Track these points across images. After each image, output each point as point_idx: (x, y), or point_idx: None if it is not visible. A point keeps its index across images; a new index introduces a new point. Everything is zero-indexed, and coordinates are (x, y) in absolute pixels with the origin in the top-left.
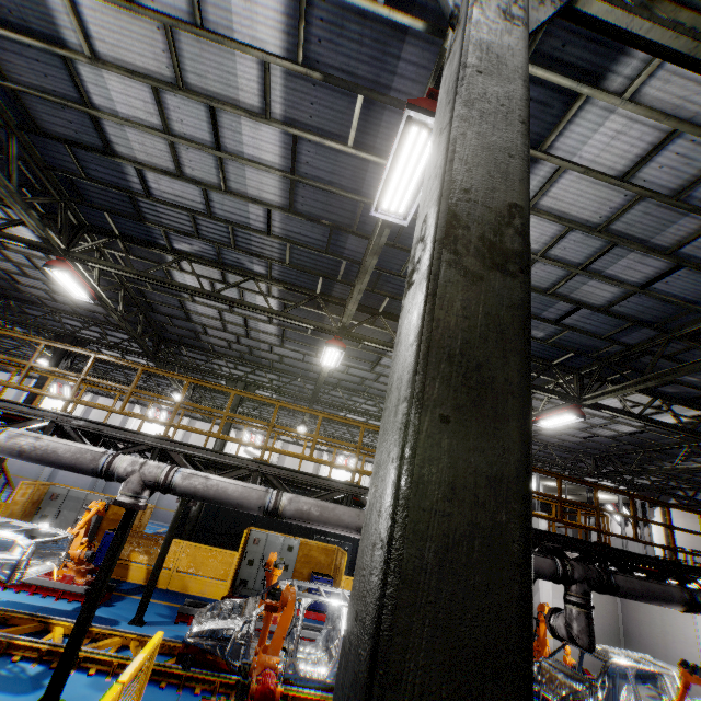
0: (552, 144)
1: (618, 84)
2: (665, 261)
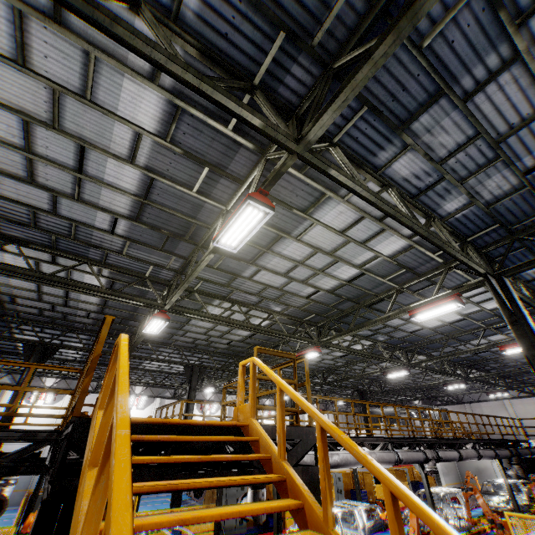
0: None
1: None
2: None
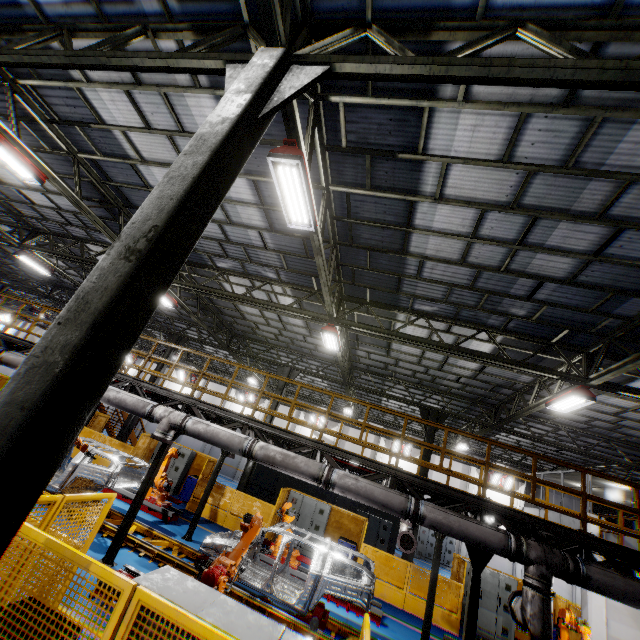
0: (426, 146)
1: (450, 92)
2: (602, 225)
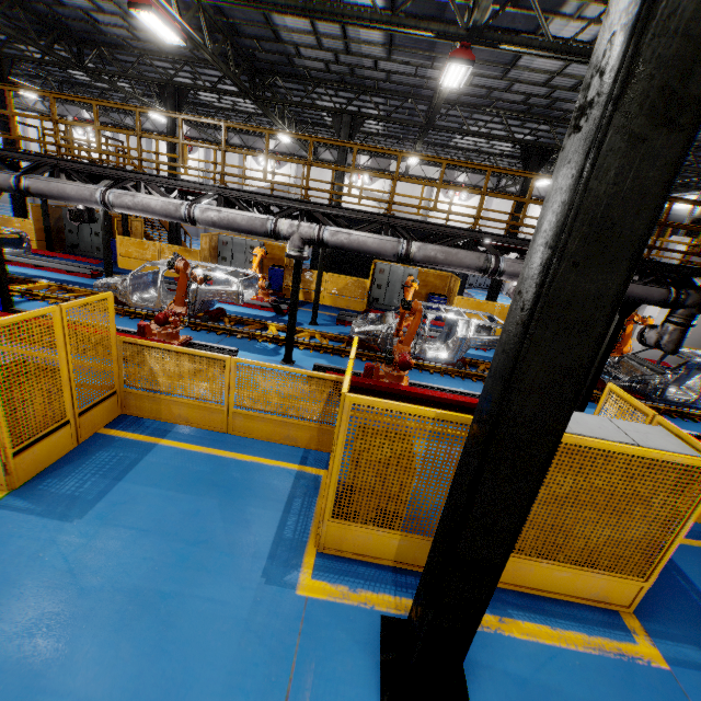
0: None
1: None
2: None
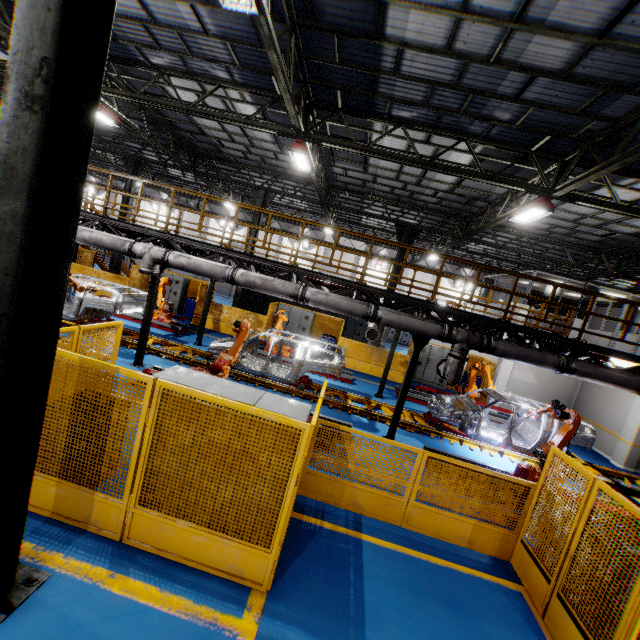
0: None
1: None
2: None
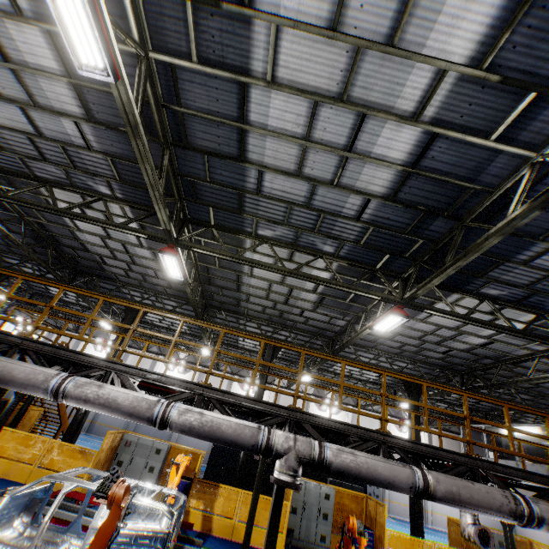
0: None
1: None
2: None
